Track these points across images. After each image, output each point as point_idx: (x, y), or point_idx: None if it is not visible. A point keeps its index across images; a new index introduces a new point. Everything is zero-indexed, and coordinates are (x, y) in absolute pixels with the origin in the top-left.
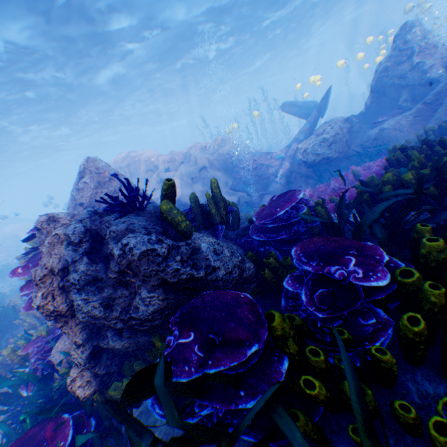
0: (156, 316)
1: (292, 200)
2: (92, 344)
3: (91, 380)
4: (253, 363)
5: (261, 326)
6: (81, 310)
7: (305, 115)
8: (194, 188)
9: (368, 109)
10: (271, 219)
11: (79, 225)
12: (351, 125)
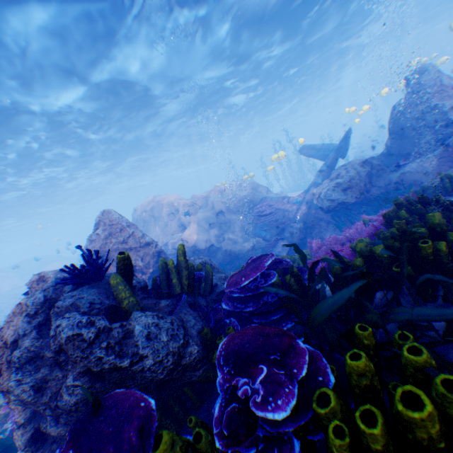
0: (80, 407)
1: (259, 269)
2: (34, 425)
3: None
4: None
5: None
6: (13, 392)
7: (324, 157)
8: (209, 233)
9: (389, 149)
10: (238, 288)
11: (41, 294)
12: (371, 167)
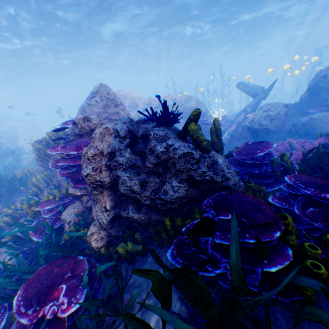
0: (177, 201)
1: (269, 148)
2: (115, 211)
3: (104, 237)
4: (273, 243)
5: (279, 221)
6: (124, 184)
7: (253, 95)
8: None
9: (302, 102)
10: (249, 157)
11: (124, 125)
12: (287, 110)
